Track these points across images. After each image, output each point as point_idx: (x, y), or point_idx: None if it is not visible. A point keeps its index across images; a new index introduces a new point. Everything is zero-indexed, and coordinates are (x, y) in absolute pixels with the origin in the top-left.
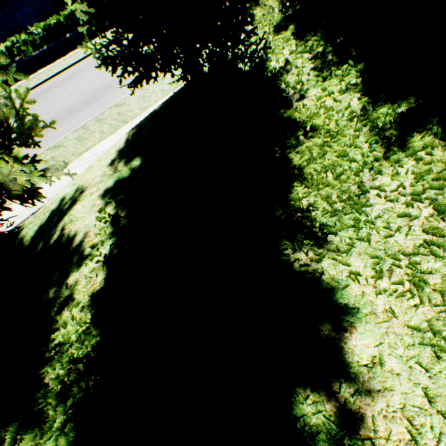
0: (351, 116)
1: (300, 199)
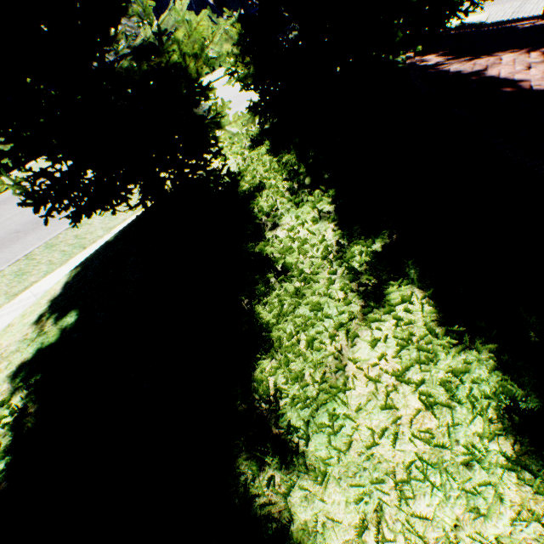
0: (326, 252)
1: (266, 379)
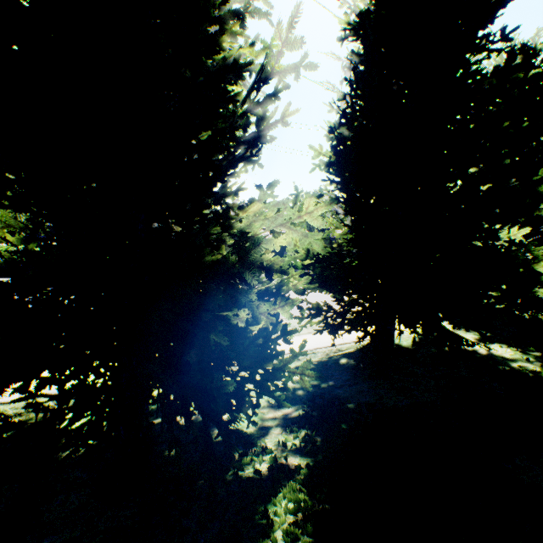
0: None
1: None
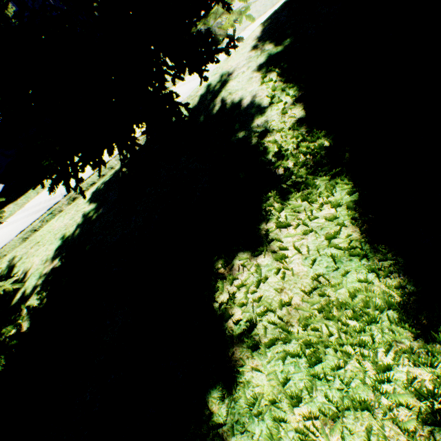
0: None
1: None
